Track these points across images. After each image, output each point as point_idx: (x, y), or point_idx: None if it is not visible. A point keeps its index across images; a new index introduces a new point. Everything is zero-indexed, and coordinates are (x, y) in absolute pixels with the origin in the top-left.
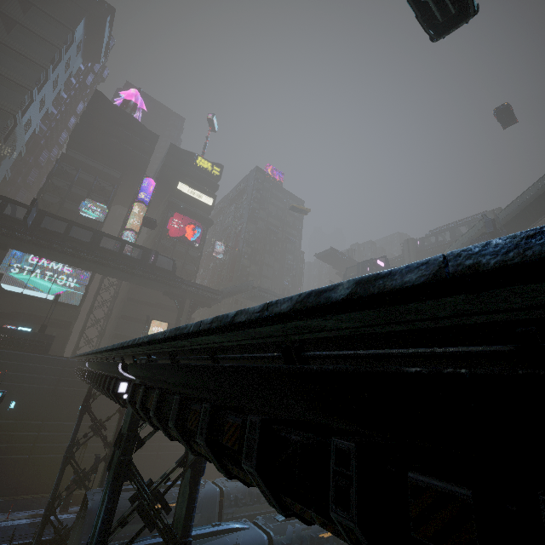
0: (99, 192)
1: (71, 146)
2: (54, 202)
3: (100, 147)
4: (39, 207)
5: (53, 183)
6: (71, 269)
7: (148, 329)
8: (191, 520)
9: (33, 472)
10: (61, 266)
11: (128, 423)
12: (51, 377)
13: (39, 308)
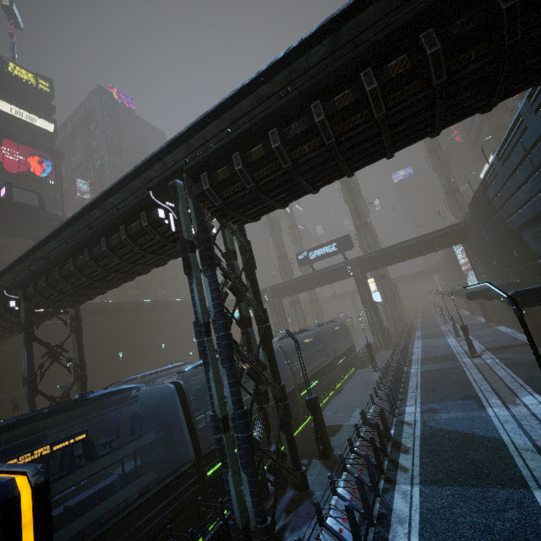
0: None
1: None
2: None
3: None
4: None
5: None
6: None
7: None
8: (260, 297)
9: None
10: None
11: (195, 225)
12: None
13: None
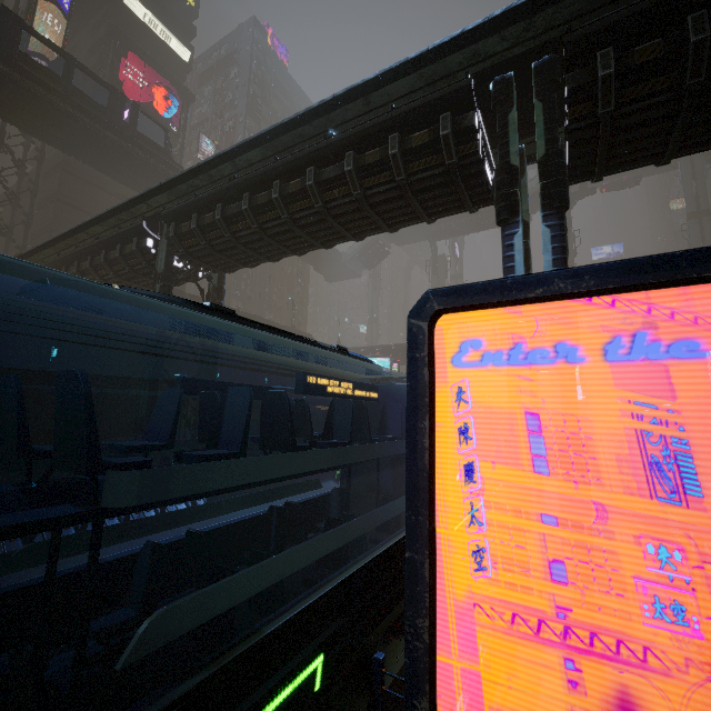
0: None
1: None
2: None
3: None
4: None
5: None
6: None
7: None
8: None
9: None
10: None
11: (542, 145)
12: None
13: None
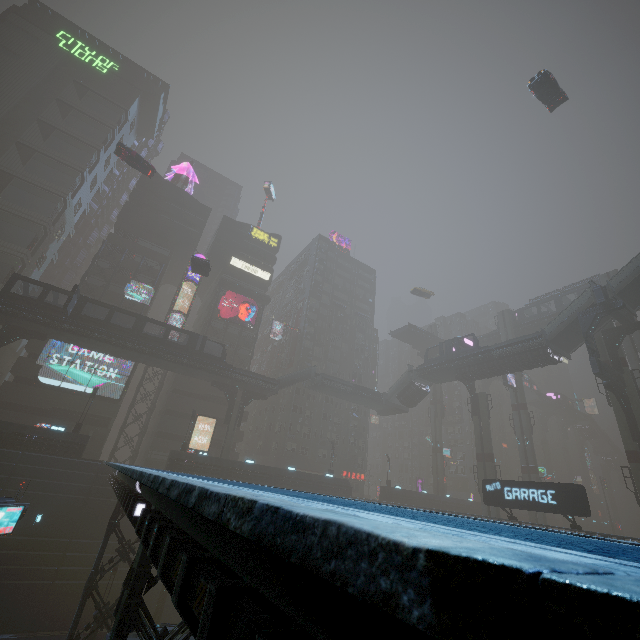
0: (146, 273)
1: (120, 225)
2: (99, 285)
3: (149, 225)
4: (83, 291)
5: (98, 266)
6: (113, 358)
7: (193, 427)
8: None
9: (56, 602)
10: (103, 355)
11: (139, 556)
12: (82, 485)
13: (77, 403)
